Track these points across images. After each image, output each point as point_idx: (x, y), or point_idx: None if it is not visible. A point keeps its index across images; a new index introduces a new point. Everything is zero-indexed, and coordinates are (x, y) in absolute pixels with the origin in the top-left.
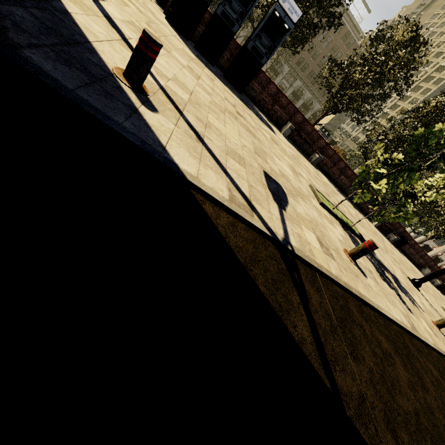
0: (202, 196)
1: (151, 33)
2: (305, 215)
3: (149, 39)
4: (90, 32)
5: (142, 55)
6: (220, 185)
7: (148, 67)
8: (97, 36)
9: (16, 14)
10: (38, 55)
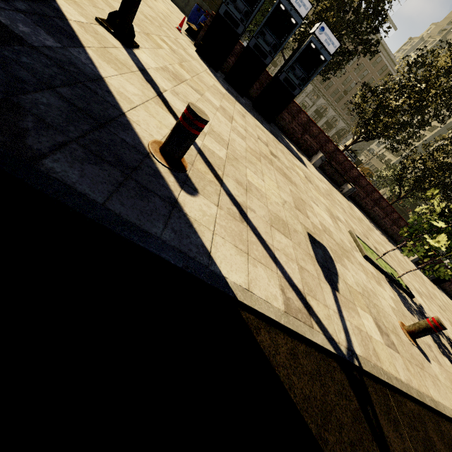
0: (255, 317)
1: (197, 107)
2: (356, 286)
3: (195, 117)
4: (124, 97)
5: (185, 132)
6: (272, 289)
7: (190, 144)
8: (132, 101)
9: (41, 102)
10: (63, 161)
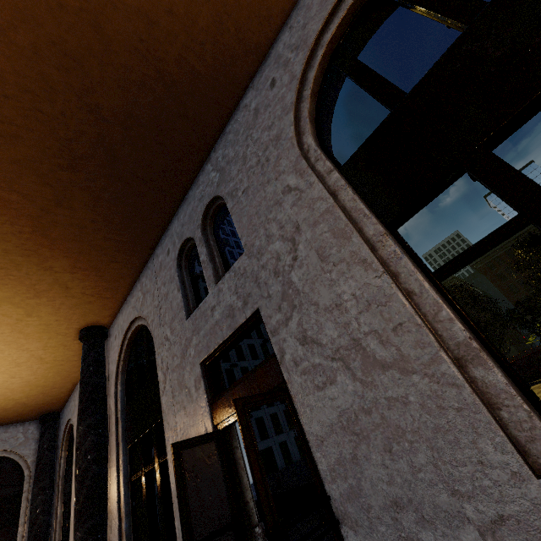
0: None
1: None
2: None
3: None
4: None
5: None
6: None
7: None
8: None
9: None
10: None
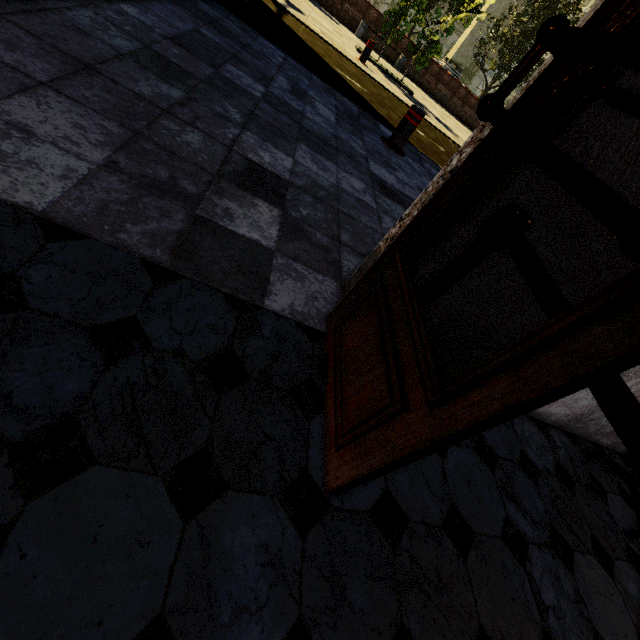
0: None
1: None
2: (320, 28)
3: None
4: None
5: None
6: None
7: None
8: None
9: None
10: None
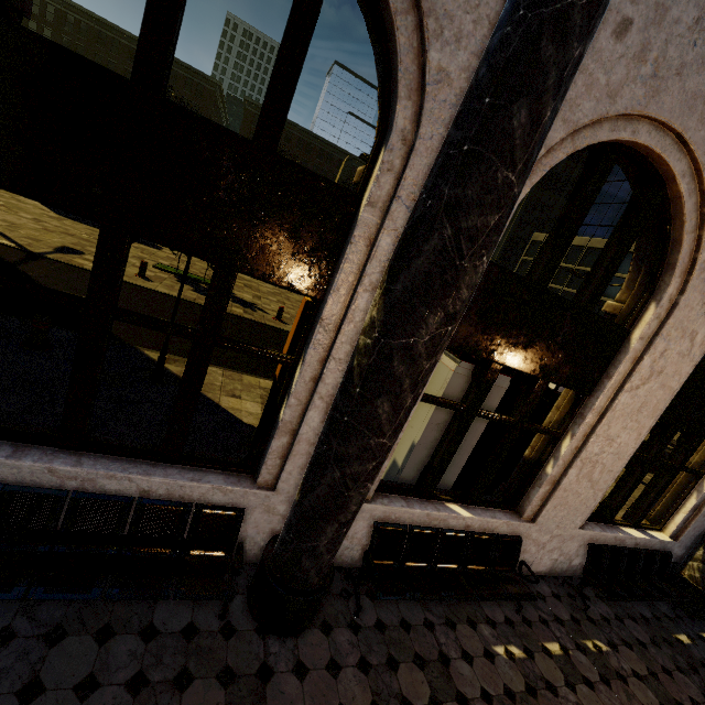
0: None
1: None
2: None
3: None
4: None
5: None
6: None
7: None
8: None
9: None
10: None
